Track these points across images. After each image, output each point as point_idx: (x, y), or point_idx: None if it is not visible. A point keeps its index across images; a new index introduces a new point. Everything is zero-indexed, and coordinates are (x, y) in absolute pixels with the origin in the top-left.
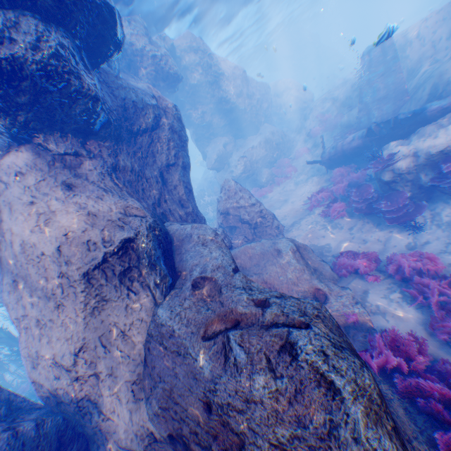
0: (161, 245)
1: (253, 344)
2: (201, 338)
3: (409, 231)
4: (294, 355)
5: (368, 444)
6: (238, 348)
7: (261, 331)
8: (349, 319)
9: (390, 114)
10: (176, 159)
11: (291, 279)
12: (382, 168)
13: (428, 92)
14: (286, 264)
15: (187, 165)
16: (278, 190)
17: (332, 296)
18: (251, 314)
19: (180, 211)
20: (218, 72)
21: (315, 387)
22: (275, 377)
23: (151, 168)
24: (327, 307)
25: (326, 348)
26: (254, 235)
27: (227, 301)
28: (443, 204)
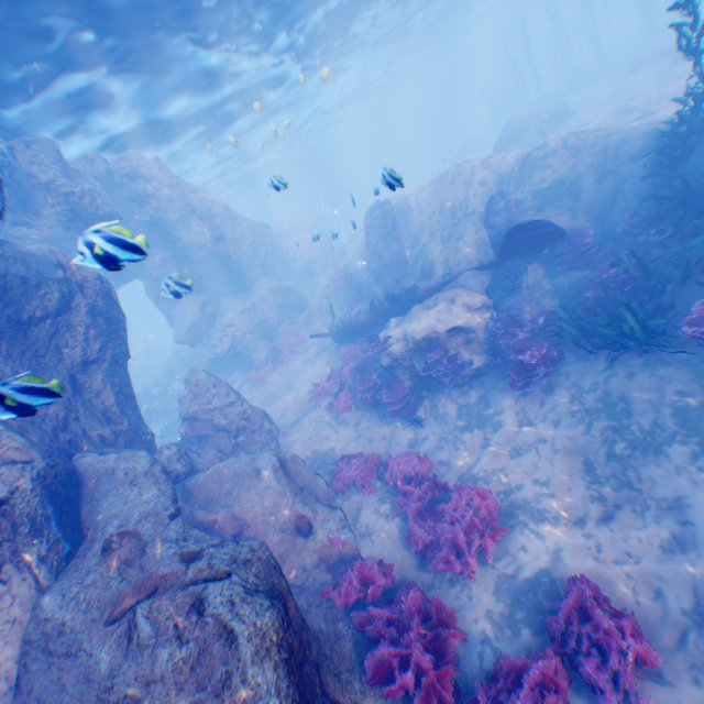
0: (56, 498)
1: (164, 611)
2: (105, 622)
3: (411, 424)
4: (203, 612)
5: (254, 680)
6: (146, 621)
7: (179, 593)
8: (333, 548)
9: (395, 284)
10: (102, 352)
11: (270, 508)
12: (379, 354)
13: (420, 269)
14: (265, 488)
15: (122, 357)
16: (282, 371)
17: (318, 522)
18: (174, 574)
19: (105, 431)
20: (186, 209)
21: (217, 640)
22: (182, 643)
23: (55, 370)
24: (310, 538)
25: (236, 595)
26: (237, 446)
27: (150, 562)
28: (439, 392)
